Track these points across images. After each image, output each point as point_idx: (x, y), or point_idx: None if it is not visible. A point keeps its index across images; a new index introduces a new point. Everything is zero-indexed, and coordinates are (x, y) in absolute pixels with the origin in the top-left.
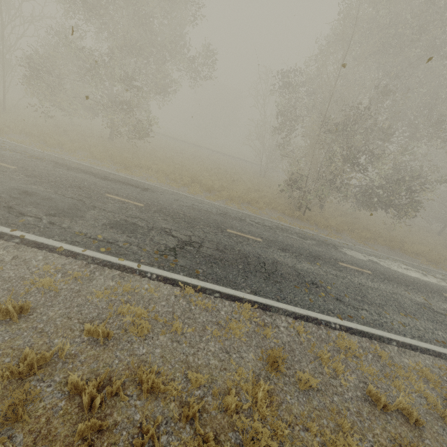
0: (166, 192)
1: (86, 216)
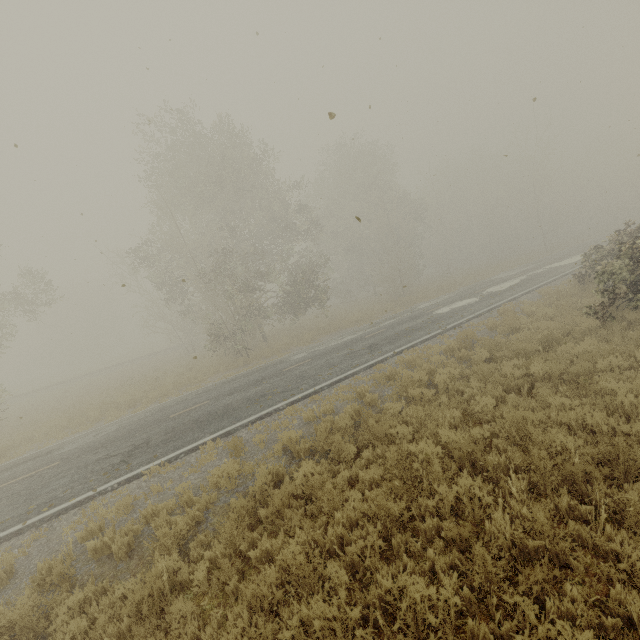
0: (78, 438)
1: None
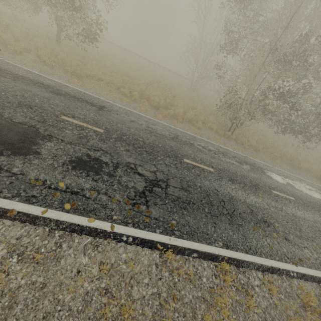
0: (121, 111)
1: (41, 151)
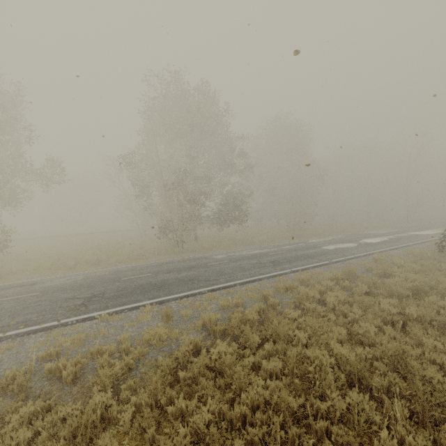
0: (55, 278)
1: None
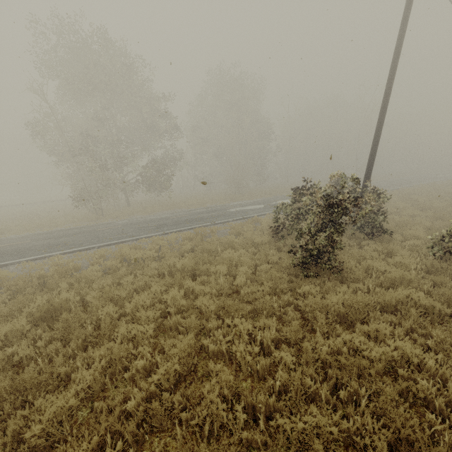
0: None
1: None
